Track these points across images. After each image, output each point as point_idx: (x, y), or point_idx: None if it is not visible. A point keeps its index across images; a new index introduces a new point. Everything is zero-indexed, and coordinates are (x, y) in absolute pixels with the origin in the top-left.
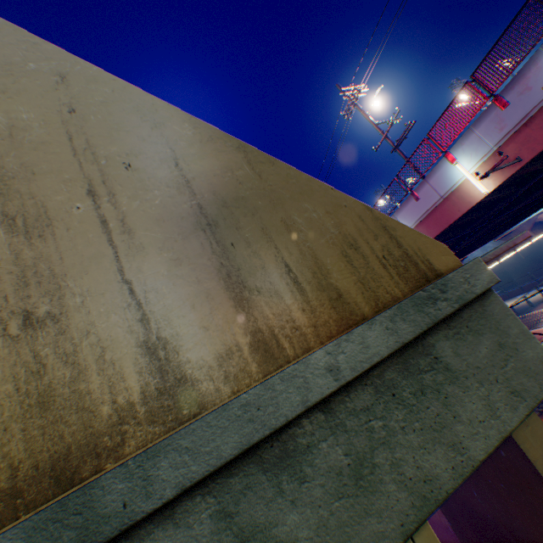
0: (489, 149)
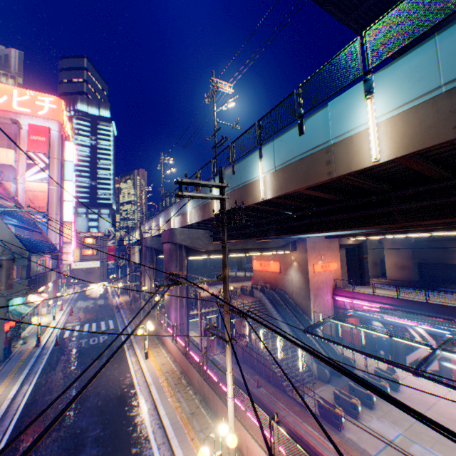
0: (164, 221)
